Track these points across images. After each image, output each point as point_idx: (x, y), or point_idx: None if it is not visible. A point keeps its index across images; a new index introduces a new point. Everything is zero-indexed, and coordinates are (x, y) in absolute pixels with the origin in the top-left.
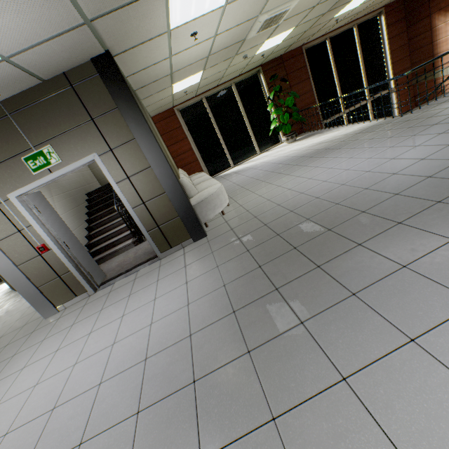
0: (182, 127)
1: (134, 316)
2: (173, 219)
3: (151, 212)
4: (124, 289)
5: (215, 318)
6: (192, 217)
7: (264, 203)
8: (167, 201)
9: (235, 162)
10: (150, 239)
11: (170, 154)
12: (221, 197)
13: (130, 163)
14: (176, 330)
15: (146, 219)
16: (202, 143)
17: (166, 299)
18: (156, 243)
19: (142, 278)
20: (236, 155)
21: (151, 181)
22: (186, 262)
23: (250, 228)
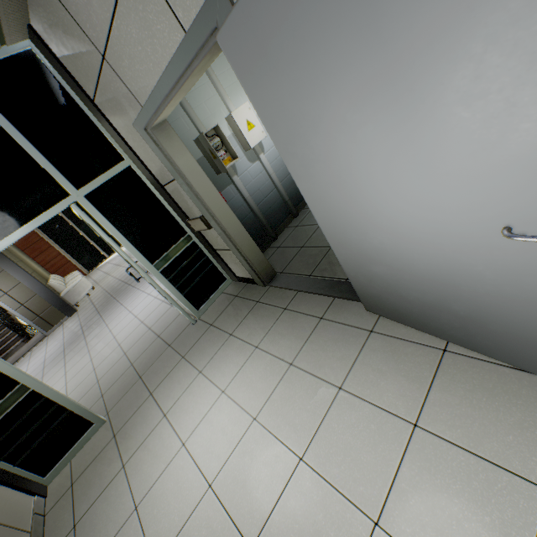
0: (43, 238)
1: (36, 359)
2: (49, 308)
3: (30, 309)
4: (25, 359)
5: (75, 333)
6: (62, 303)
7: (112, 280)
8: (40, 299)
9: (109, 253)
10: (36, 326)
11: (39, 264)
12: (83, 285)
13: (5, 285)
14: (58, 347)
15: (28, 314)
16: (70, 246)
17: (53, 344)
18: (41, 327)
19: (37, 349)
20: (108, 247)
21: (25, 290)
22: (64, 327)
23: (100, 296)
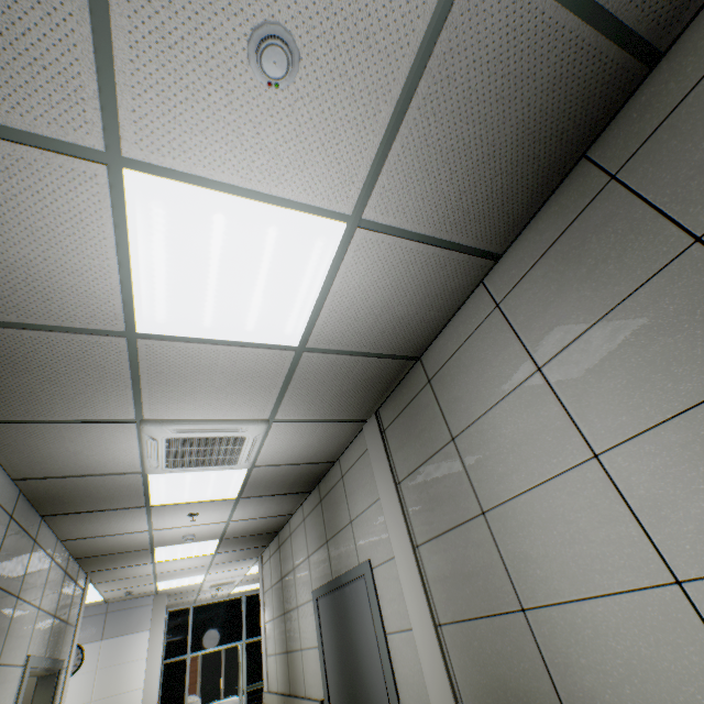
0: None
1: None
2: None
3: None
4: None
5: None
6: None
7: None
8: None
9: (226, 693)
10: None
11: None
12: None
13: None
14: None
15: None
16: (207, 666)
17: None
18: None
19: None
20: (230, 686)
21: None
22: None
23: None
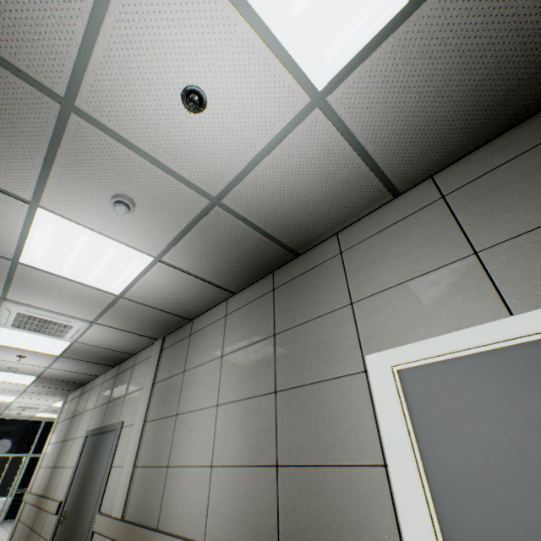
0: None
1: None
2: None
3: None
4: None
5: None
6: None
7: None
8: None
9: None
10: None
11: None
12: None
13: None
14: None
15: None
16: None
17: None
18: None
19: None
20: (5, 488)
21: None
22: None
23: None
